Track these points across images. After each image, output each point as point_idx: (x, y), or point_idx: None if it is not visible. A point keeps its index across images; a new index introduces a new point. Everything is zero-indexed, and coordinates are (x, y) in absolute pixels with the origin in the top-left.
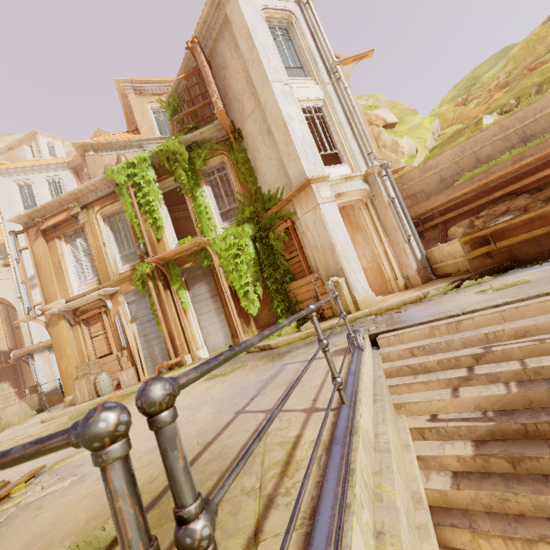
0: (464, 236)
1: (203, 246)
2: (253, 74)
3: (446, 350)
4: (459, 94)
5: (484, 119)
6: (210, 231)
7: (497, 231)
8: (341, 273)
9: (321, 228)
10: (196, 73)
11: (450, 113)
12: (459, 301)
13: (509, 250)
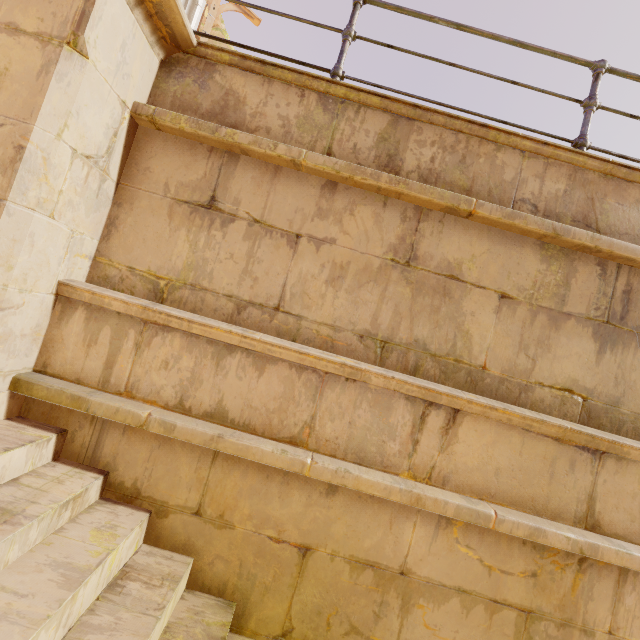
0: None
1: None
2: None
3: None
4: None
5: None
6: None
7: None
8: None
9: None
10: None
11: None
12: None
13: None
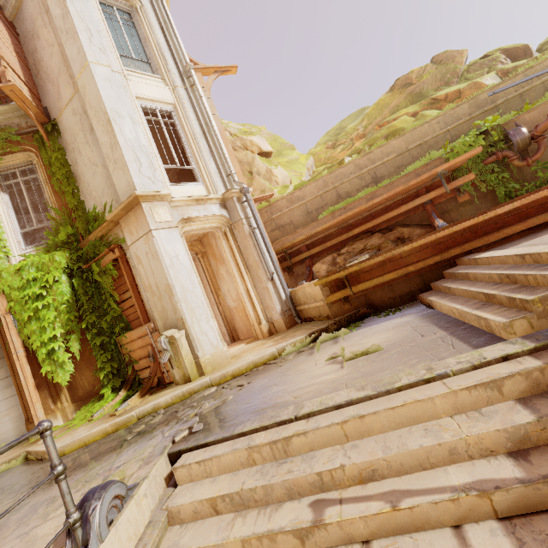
0: (323, 277)
1: None
2: (67, 48)
3: (264, 502)
4: (330, 140)
5: (346, 160)
6: None
7: (353, 273)
8: (181, 324)
9: (156, 262)
10: None
11: (323, 154)
12: (305, 375)
13: (365, 294)
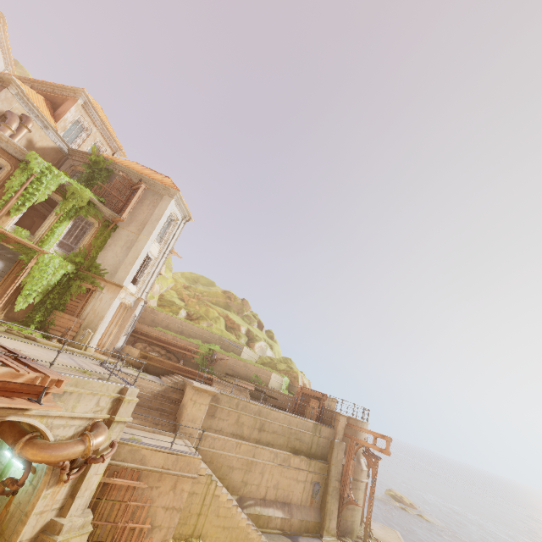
0: (143, 351)
1: (35, 249)
2: (148, 226)
3: None
4: (189, 279)
5: (182, 309)
6: (48, 246)
7: (151, 357)
8: (95, 330)
9: (107, 307)
10: (130, 182)
11: (180, 286)
12: (129, 371)
13: (148, 365)
